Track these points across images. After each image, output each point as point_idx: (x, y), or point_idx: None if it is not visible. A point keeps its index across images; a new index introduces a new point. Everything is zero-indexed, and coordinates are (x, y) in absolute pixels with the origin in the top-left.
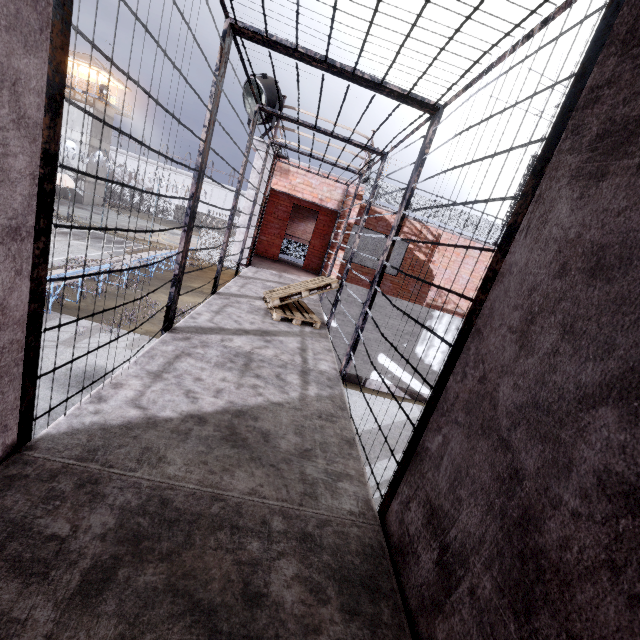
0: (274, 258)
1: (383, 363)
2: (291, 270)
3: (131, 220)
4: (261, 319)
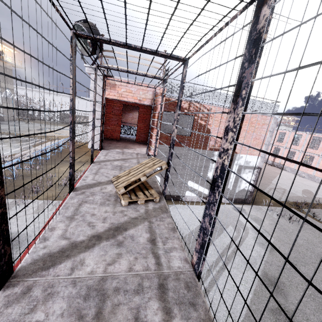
0: (117, 138)
1: (191, 186)
2: (129, 145)
3: (34, 125)
4: (112, 209)
